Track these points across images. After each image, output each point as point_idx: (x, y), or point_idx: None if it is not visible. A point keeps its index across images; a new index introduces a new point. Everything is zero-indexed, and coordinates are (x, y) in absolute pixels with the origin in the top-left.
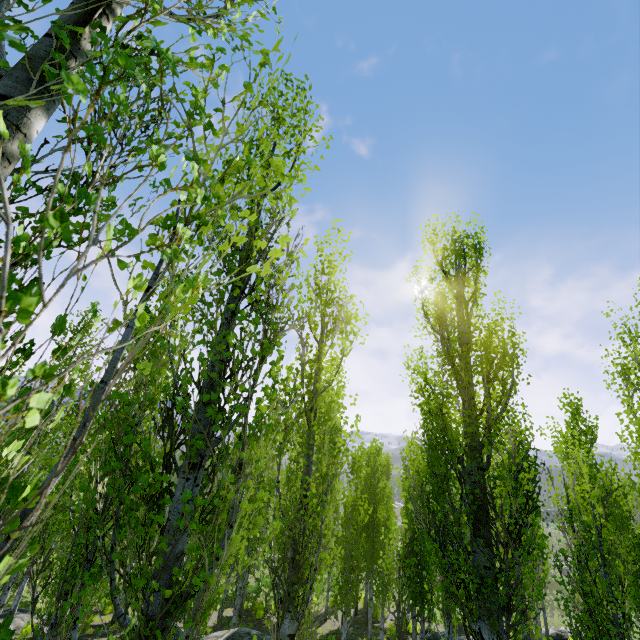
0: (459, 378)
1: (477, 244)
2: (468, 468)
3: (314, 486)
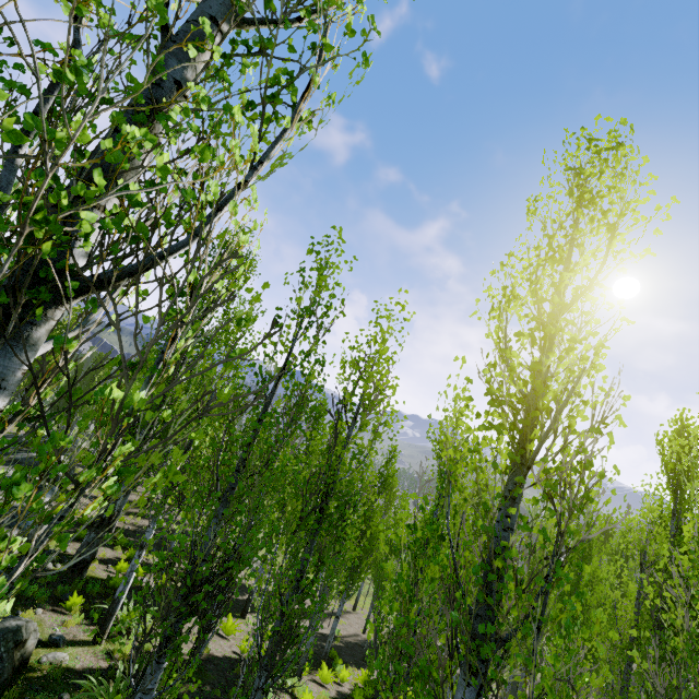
0: None
1: None
2: None
3: None
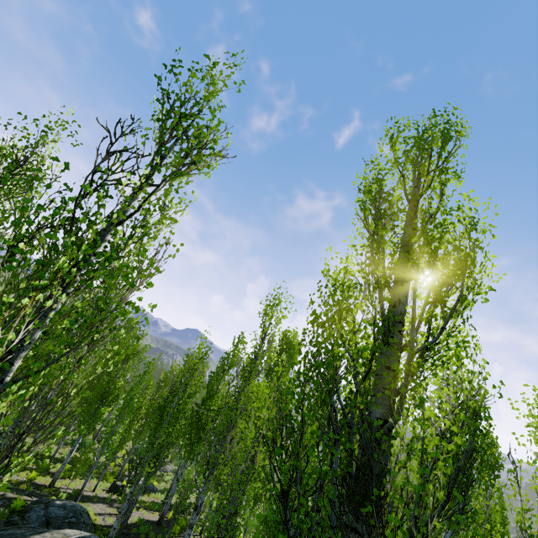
0: (382, 288)
1: (445, 123)
2: (366, 417)
3: (58, 349)
